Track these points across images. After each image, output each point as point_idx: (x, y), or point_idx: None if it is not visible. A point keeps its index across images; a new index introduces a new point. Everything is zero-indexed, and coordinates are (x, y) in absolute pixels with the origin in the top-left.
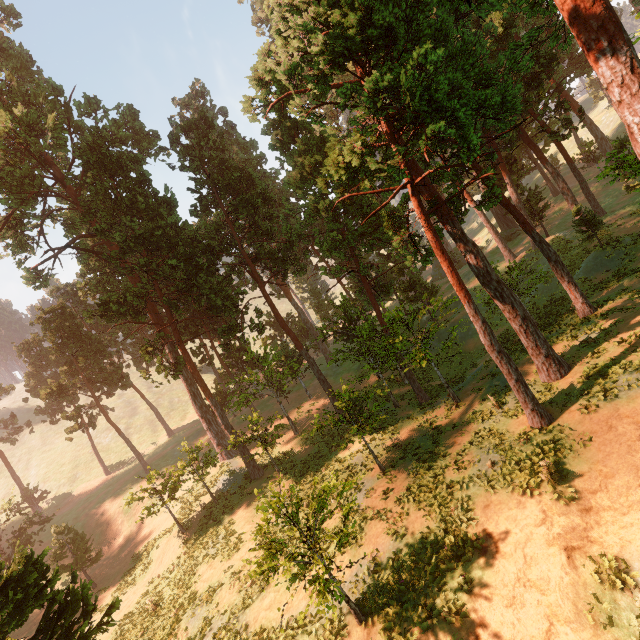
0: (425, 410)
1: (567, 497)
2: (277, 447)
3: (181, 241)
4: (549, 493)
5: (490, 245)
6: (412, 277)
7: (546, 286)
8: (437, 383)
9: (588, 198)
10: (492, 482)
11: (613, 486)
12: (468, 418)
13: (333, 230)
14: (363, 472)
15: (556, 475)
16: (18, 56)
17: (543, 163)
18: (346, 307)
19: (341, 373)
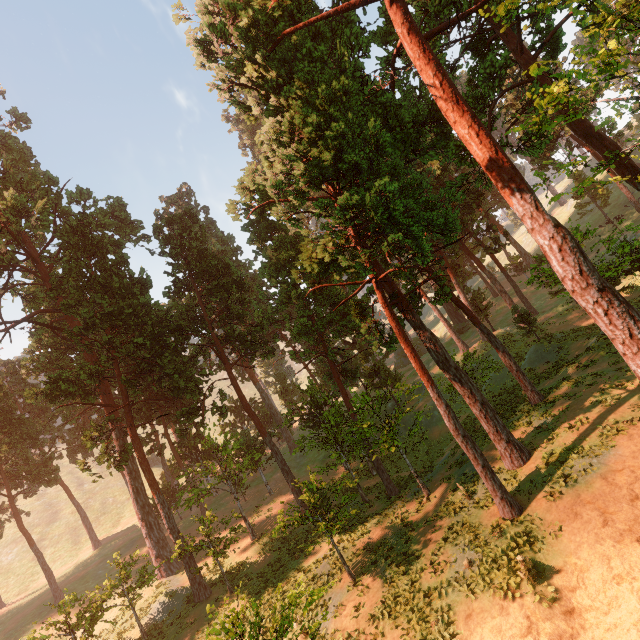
0: (395, 504)
1: (548, 597)
2: (229, 557)
3: (150, 320)
4: (530, 594)
5: (445, 337)
6: (376, 363)
7: (498, 375)
8: (406, 474)
9: (522, 300)
10: (471, 585)
11: (590, 581)
12: (440, 511)
13: (303, 316)
14: (330, 583)
15: (534, 571)
16: (20, 151)
17: (482, 270)
18: (313, 392)
19: (305, 464)
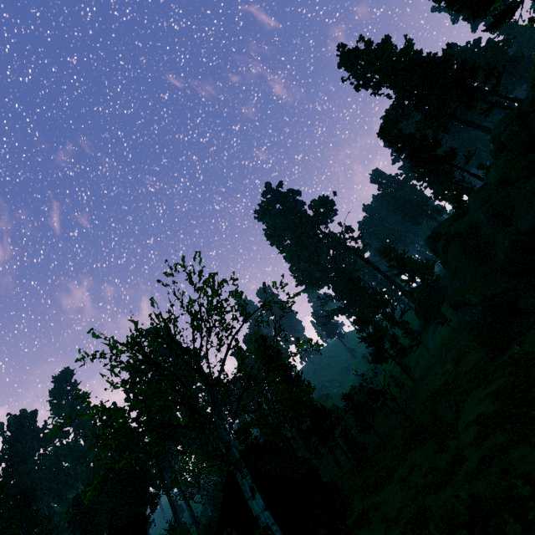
0: None
1: None
2: None
3: None
4: None
5: None
6: None
7: None
8: None
9: None
10: None
11: None
12: None
13: None
14: None
15: None
16: None
17: None
18: None
19: None
